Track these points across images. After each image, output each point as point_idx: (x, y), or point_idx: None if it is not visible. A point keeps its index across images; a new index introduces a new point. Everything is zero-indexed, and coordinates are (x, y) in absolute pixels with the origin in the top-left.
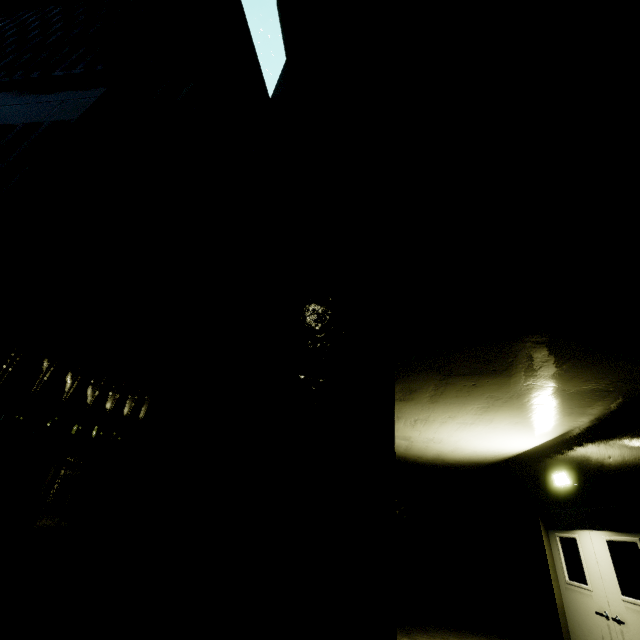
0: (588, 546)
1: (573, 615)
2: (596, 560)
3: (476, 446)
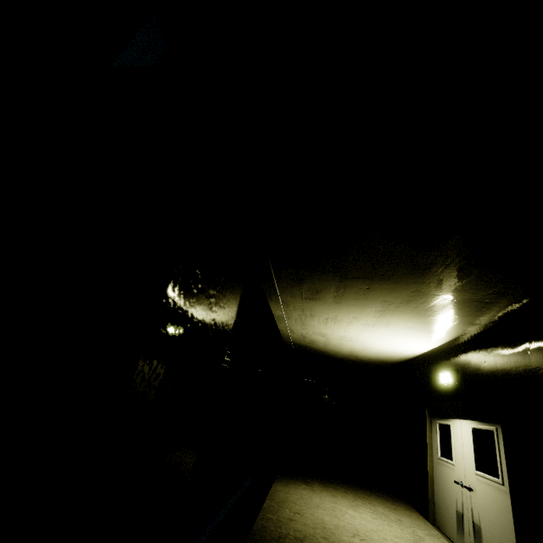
0: (458, 432)
1: (439, 482)
2: (462, 442)
3: (381, 346)
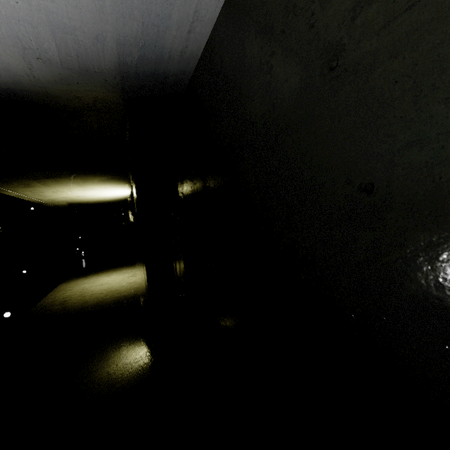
0: None
1: None
2: None
3: (106, 195)
